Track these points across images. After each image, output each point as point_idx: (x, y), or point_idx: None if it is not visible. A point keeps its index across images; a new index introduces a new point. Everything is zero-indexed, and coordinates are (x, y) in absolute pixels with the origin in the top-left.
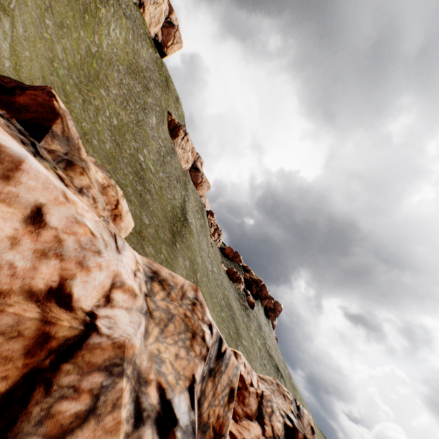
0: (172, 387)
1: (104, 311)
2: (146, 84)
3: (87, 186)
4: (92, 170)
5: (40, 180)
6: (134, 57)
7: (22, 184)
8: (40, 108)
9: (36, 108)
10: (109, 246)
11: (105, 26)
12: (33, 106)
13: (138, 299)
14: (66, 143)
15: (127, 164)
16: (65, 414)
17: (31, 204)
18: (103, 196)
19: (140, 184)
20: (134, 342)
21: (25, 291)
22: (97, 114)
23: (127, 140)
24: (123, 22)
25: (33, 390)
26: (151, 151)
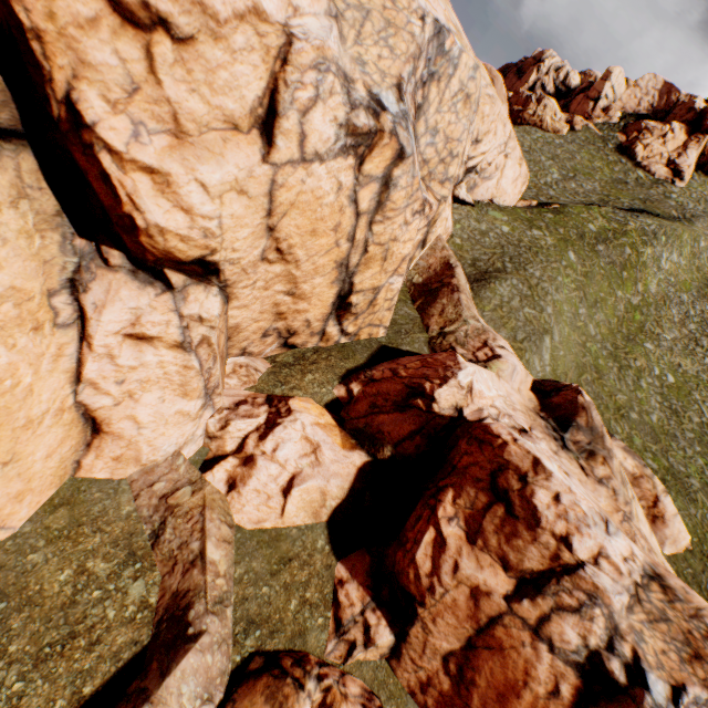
0: (649, 664)
1: (591, 566)
2: None
3: (606, 476)
4: (615, 458)
5: (558, 481)
6: None
7: (551, 482)
8: (568, 404)
9: (565, 404)
10: (597, 525)
11: (651, 264)
12: (563, 404)
13: (622, 577)
14: (589, 432)
15: (692, 440)
16: (564, 599)
17: (554, 491)
18: (633, 487)
19: None
20: (610, 597)
21: (550, 531)
22: (637, 378)
23: (692, 402)
24: (684, 237)
25: (551, 577)
26: None
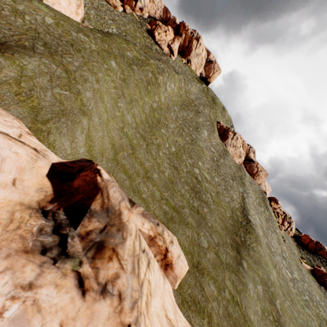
0: None
1: None
2: (196, 109)
3: (113, 276)
4: (130, 235)
5: None
6: (186, 95)
7: None
8: (87, 186)
9: (84, 187)
10: None
11: (162, 86)
12: (83, 186)
13: None
14: (106, 214)
15: (184, 182)
16: None
17: None
18: (151, 247)
19: (197, 199)
20: None
21: None
22: (158, 150)
23: (183, 160)
24: (175, 77)
25: None
26: (205, 160)
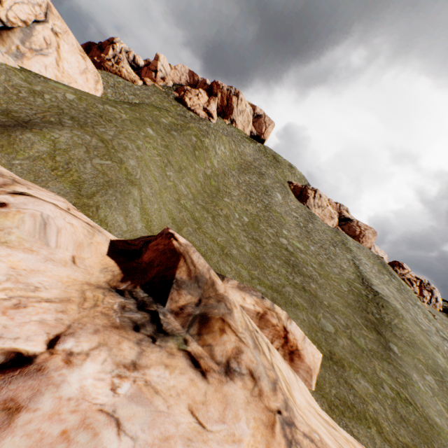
0: None
1: None
2: (258, 171)
3: (234, 351)
4: (235, 307)
5: None
6: (241, 158)
7: None
8: (162, 256)
9: (158, 258)
10: None
11: (212, 150)
12: (156, 258)
13: None
14: (196, 285)
15: (273, 256)
16: None
17: None
18: (263, 330)
19: (297, 274)
20: None
21: None
22: (227, 222)
23: (263, 231)
24: (223, 139)
25: None
26: (289, 228)
